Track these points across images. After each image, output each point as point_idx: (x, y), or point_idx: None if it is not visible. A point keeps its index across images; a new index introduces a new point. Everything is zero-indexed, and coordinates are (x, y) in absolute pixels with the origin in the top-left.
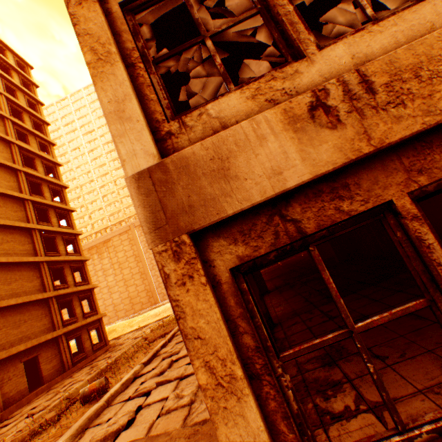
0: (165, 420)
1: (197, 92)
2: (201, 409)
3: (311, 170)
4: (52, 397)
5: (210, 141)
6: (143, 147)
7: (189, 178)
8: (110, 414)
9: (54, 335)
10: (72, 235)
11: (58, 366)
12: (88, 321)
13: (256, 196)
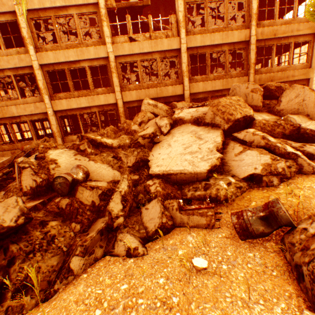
0: None
1: None
2: None
3: None
4: None
5: None
6: None
7: None
8: None
9: None
10: None
11: None
12: None
13: None
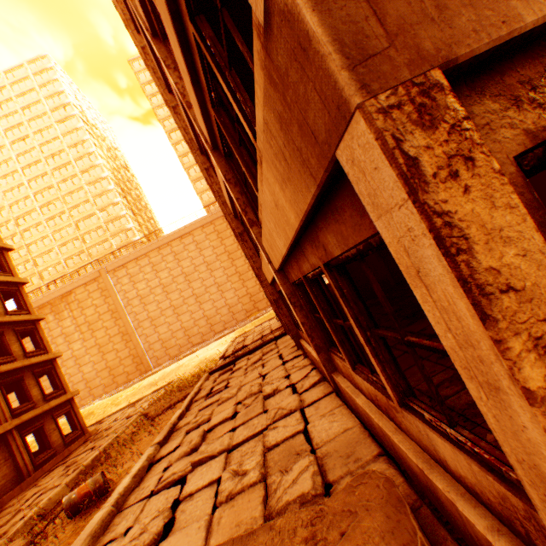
0: (230, 510)
1: (244, 0)
2: (288, 483)
3: None
4: (9, 520)
5: None
6: None
7: None
8: (126, 521)
9: (0, 432)
10: (11, 284)
11: (11, 475)
12: (52, 405)
13: None
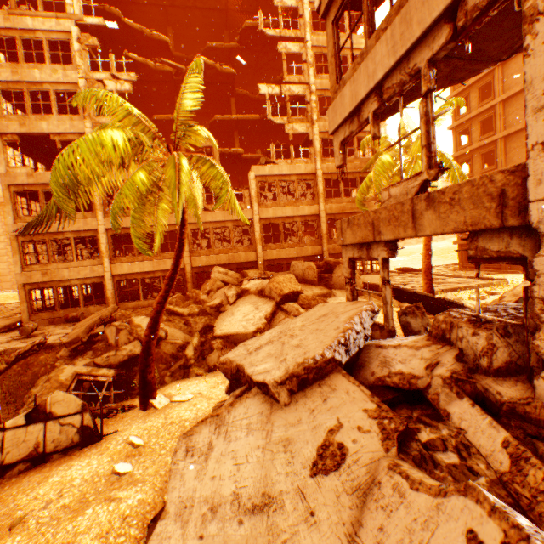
0: None
1: None
2: None
3: (43, 281)
4: None
5: (31, 272)
6: (20, 270)
7: (26, 276)
8: None
9: None
10: None
11: None
12: None
13: (35, 282)
